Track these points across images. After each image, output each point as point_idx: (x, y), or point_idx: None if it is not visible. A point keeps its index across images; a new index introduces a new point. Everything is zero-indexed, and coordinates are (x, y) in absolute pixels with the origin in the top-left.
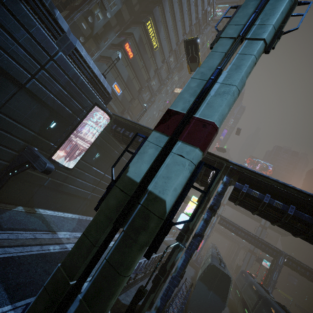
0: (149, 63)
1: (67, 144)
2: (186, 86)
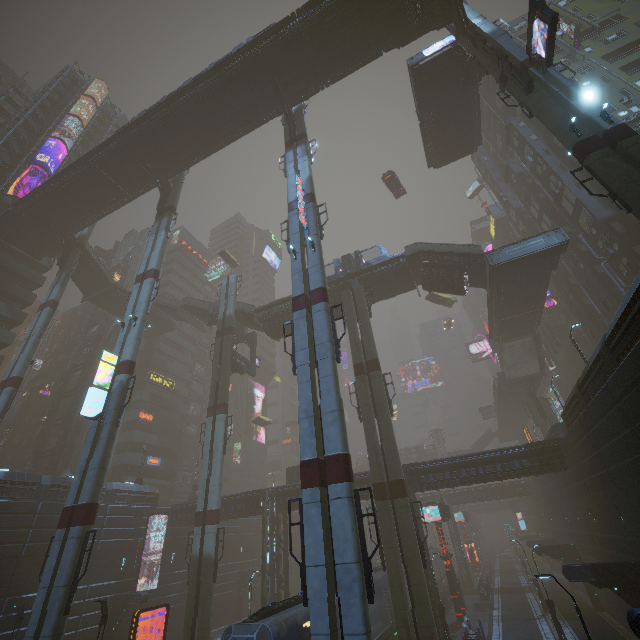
0: (174, 404)
1: (141, 568)
2: (199, 494)
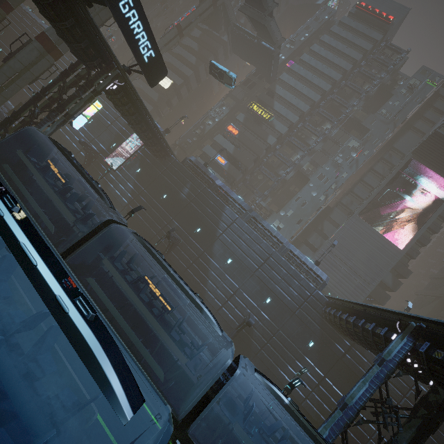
0: (264, 133)
1: (119, 157)
2: None
